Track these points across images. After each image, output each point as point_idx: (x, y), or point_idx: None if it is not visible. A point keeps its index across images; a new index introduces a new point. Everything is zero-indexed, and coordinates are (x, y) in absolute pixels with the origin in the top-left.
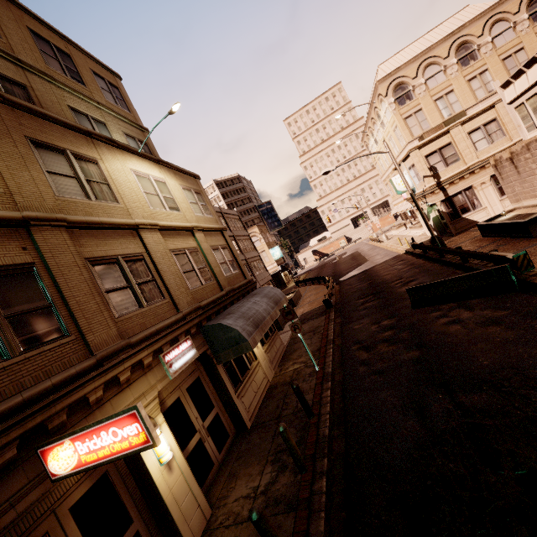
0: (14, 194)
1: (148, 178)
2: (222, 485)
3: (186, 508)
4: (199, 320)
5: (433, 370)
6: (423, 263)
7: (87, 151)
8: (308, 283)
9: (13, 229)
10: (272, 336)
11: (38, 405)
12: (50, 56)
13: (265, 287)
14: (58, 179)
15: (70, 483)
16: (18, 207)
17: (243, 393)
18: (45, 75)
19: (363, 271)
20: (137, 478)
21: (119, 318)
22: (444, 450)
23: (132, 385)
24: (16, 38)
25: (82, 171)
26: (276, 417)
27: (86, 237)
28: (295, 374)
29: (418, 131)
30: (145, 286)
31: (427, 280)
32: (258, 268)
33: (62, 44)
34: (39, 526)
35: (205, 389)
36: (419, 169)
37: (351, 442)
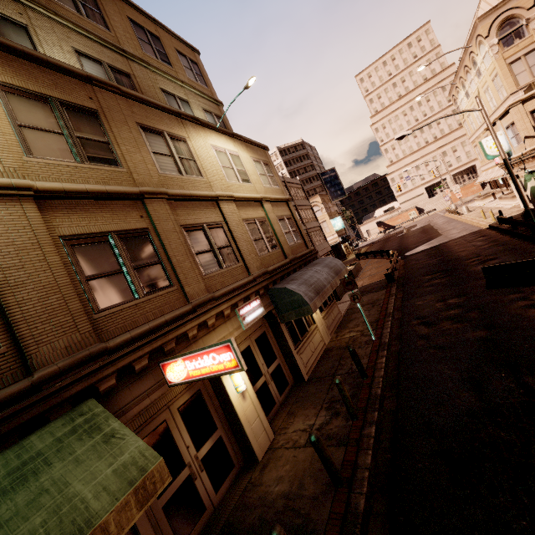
0: (133, 172)
1: (224, 152)
2: (283, 419)
3: (255, 428)
4: (266, 283)
5: (499, 350)
6: (509, 241)
7: (178, 131)
8: (369, 256)
9: (134, 201)
10: (330, 305)
11: (158, 333)
12: (145, 42)
13: (326, 257)
14: (159, 158)
15: (177, 392)
16: (136, 183)
17: (302, 351)
18: (143, 61)
19: (434, 246)
20: (220, 399)
21: (206, 276)
22: (497, 421)
23: (216, 329)
24: (120, 29)
25: (175, 150)
26: (331, 374)
27: (181, 208)
28: (351, 341)
29: (526, 78)
30: (224, 251)
31: (510, 260)
32: (317, 239)
33: (153, 28)
34: (160, 414)
35: (270, 343)
36: (519, 128)
37: (402, 403)
